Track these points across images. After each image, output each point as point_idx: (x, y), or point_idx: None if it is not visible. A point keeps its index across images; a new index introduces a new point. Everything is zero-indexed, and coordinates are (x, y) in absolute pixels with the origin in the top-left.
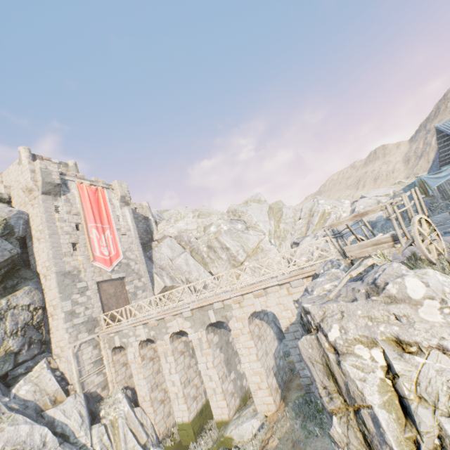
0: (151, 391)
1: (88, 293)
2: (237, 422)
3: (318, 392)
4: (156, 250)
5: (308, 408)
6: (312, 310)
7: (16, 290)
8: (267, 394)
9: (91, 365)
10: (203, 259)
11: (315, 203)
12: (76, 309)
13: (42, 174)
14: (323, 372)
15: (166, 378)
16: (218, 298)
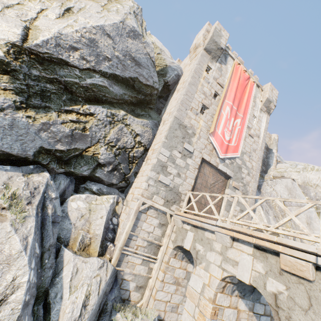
0: None
1: (189, 161)
2: None
3: None
4: (268, 183)
5: None
6: None
7: (137, 117)
8: None
9: (144, 242)
10: None
11: None
12: (169, 166)
13: (214, 32)
14: None
15: None
16: None
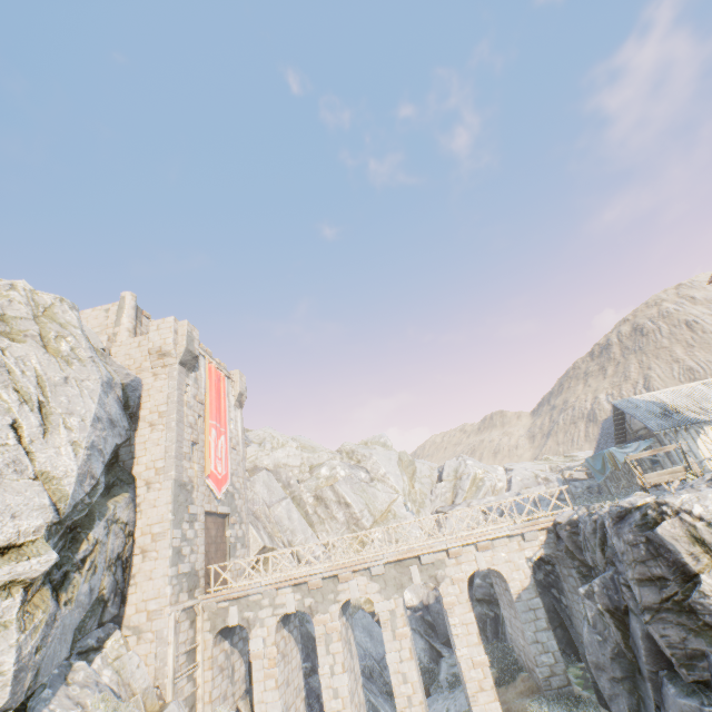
0: None
1: (196, 526)
2: None
3: (683, 561)
4: (248, 486)
5: (558, 704)
6: (670, 500)
7: (113, 495)
8: (492, 697)
9: (185, 656)
10: (308, 515)
11: (461, 462)
12: (183, 547)
13: (187, 338)
14: (687, 542)
15: (323, 684)
16: (428, 548)
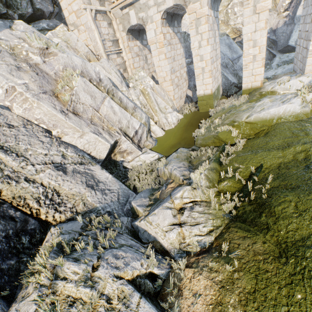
0: (171, 73)
1: None
2: (279, 81)
3: None
4: None
5: None
6: None
7: None
8: None
9: (110, 43)
10: None
11: None
12: None
13: None
14: None
15: (193, 54)
16: None
